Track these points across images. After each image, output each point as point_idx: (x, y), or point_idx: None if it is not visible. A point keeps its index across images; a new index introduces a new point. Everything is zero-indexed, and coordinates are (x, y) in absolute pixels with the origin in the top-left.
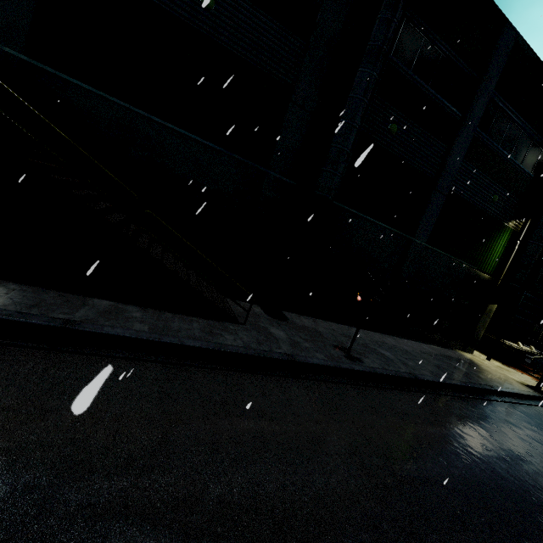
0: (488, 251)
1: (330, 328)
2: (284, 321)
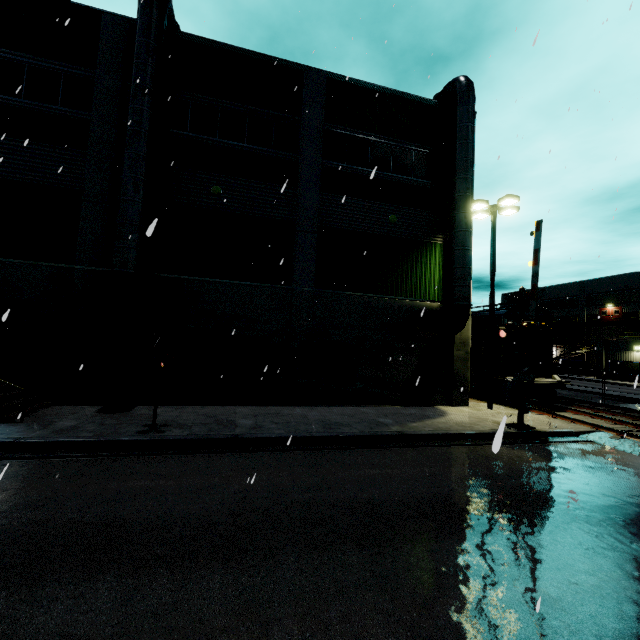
0: (419, 276)
1: (192, 411)
2: (112, 414)
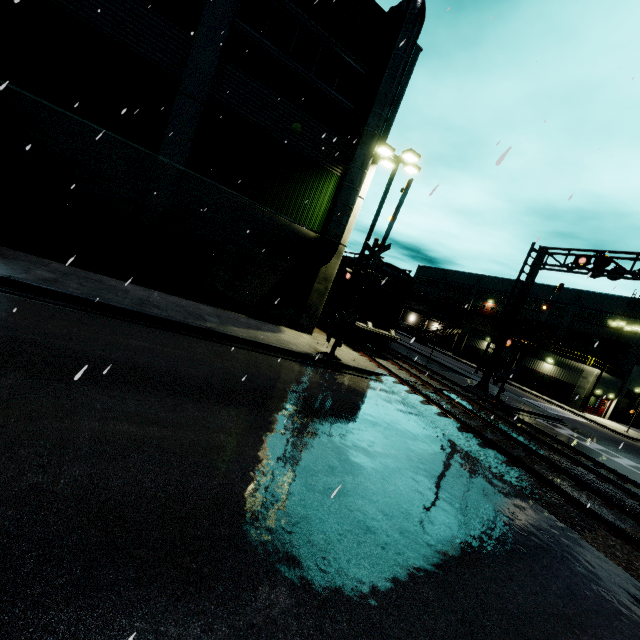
0: (305, 199)
1: None
2: None
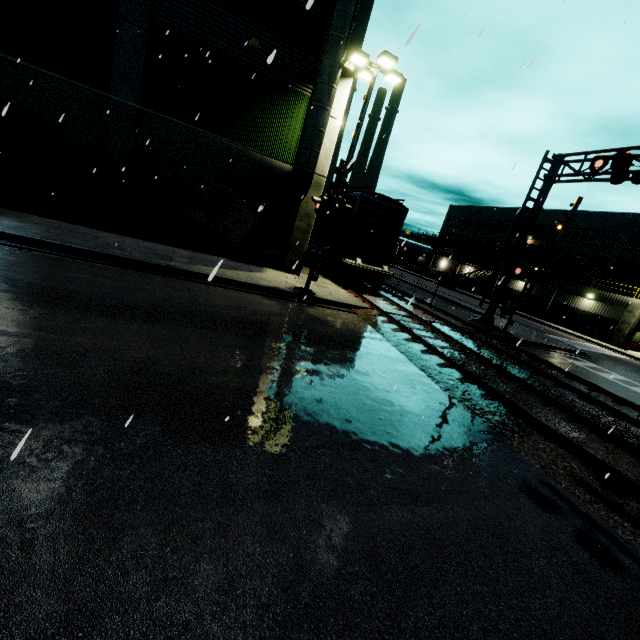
0: (275, 128)
1: None
2: None
